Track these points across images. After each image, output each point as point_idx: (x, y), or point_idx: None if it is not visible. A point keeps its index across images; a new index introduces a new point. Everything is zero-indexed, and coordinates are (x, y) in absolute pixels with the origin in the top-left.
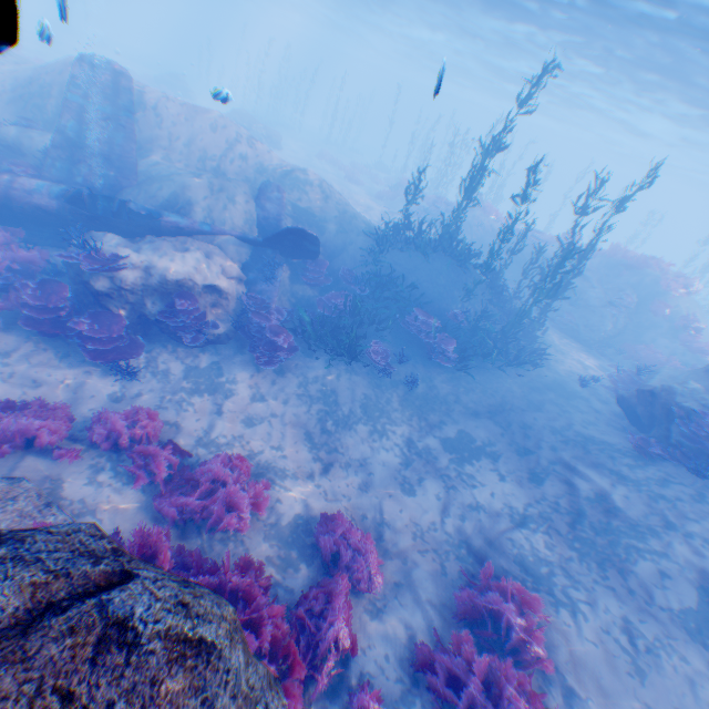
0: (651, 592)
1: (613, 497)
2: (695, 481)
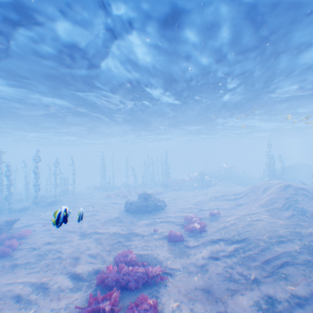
0: None
1: None
2: None
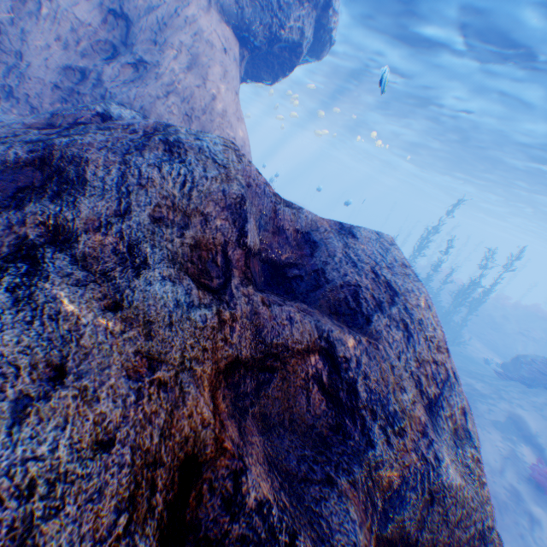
0: (481, 412)
1: (475, 385)
2: (524, 388)
